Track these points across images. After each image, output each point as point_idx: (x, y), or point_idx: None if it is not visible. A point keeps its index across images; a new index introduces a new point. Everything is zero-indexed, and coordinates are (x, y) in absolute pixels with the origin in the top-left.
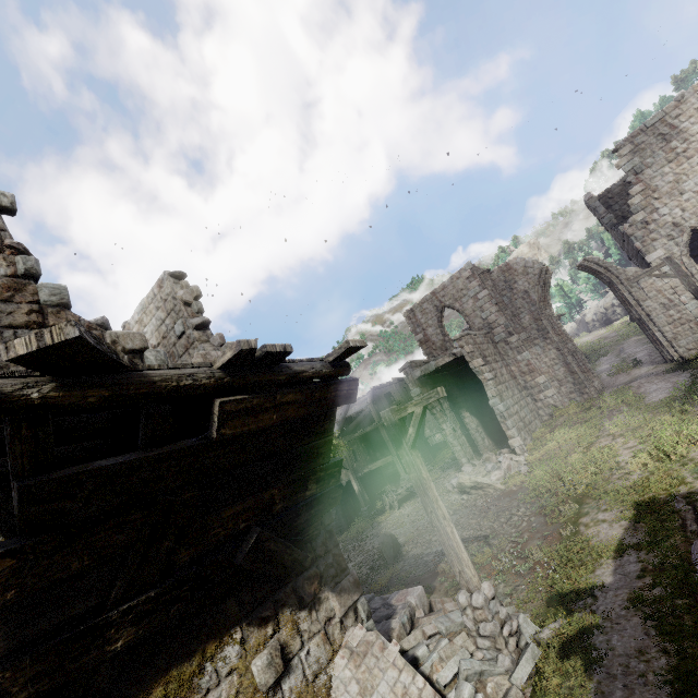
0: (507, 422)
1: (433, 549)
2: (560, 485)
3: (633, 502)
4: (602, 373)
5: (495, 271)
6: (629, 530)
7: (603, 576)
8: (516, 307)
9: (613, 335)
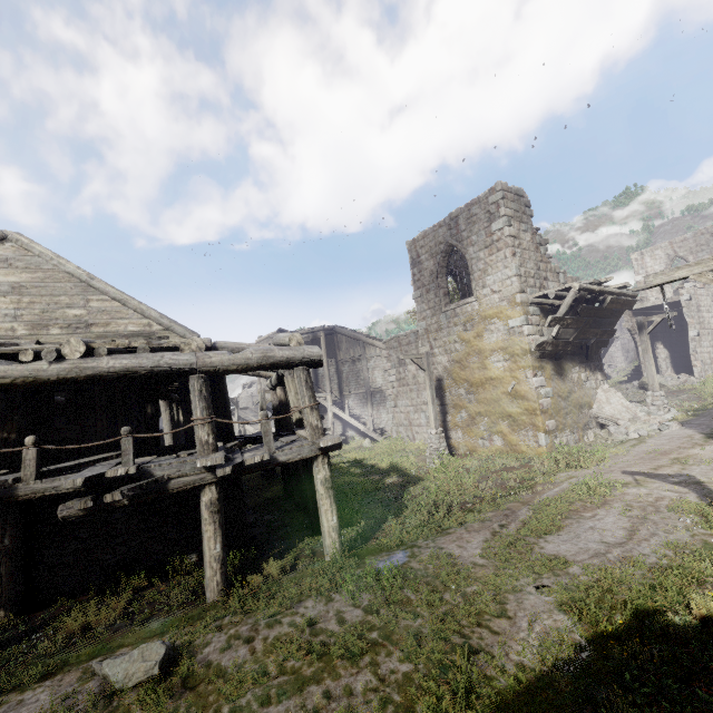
0: (697, 355)
1: None
2: None
3: None
4: None
5: None
6: None
7: None
8: None
9: None
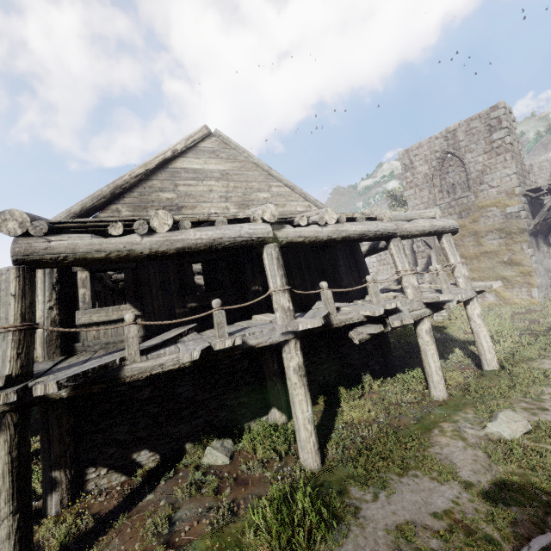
0: None
1: None
2: None
3: None
4: None
5: None
6: None
7: None
8: None
9: None
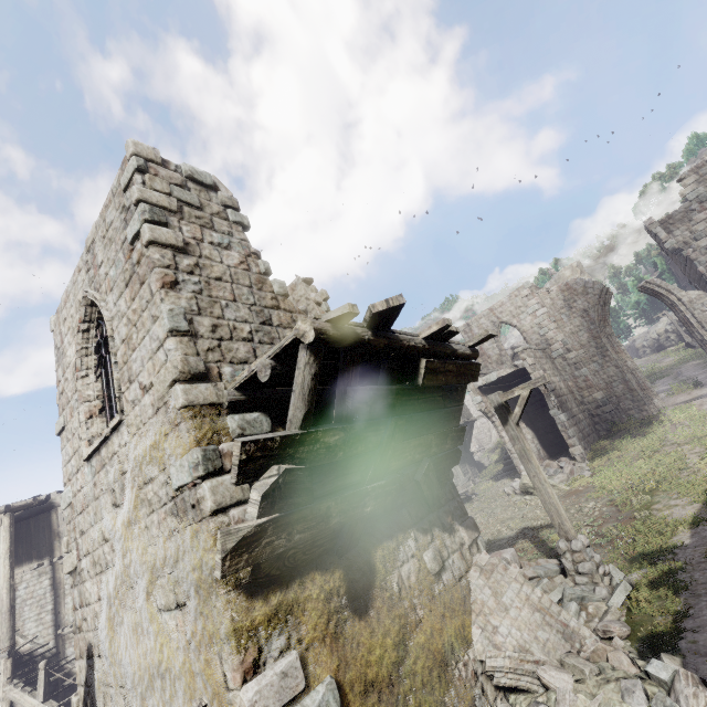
0: (568, 431)
1: (504, 535)
2: (627, 484)
3: (704, 490)
4: (660, 393)
5: (554, 290)
6: (703, 509)
7: (681, 540)
8: (574, 324)
9: (668, 360)
